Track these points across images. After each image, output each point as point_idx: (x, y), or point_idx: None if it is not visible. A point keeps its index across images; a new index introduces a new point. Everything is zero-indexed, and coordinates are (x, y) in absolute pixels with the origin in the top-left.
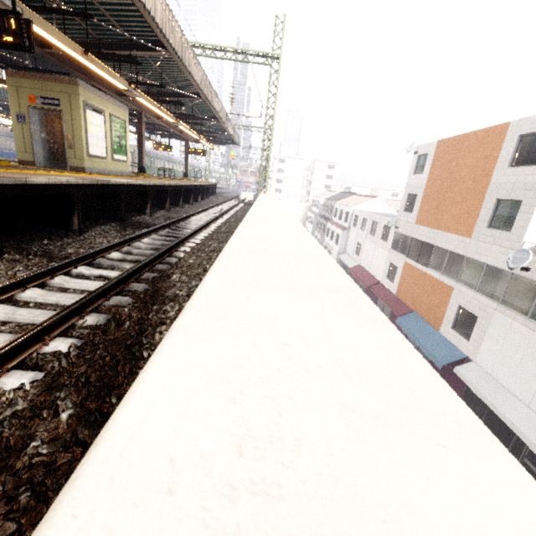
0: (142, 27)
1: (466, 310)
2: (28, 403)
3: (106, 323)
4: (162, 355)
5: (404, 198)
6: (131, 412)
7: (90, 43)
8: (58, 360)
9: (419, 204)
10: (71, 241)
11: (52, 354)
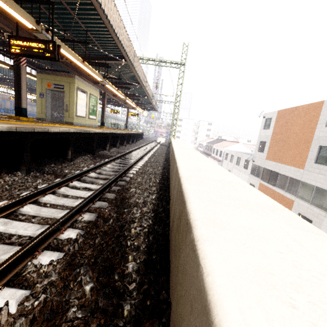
0: (114, 48)
1: (303, 216)
2: (57, 275)
3: (96, 219)
4: (211, 260)
5: (258, 143)
6: (231, 314)
7: (84, 57)
8: (71, 244)
9: (267, 147)
10: (66, 165)
11: (66, 240)
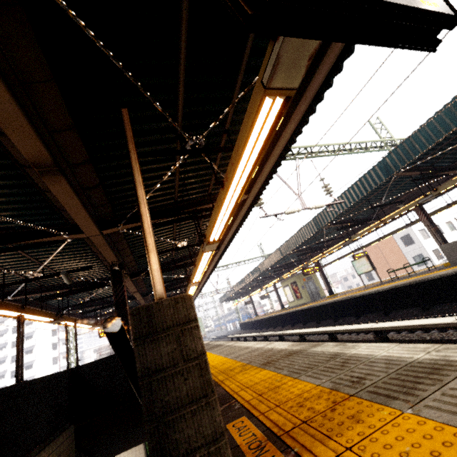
0: None
1: None
2: None
3: None
4: None
5: (363, 276)
6: None
7: None
8: None
9: (375, 275)
10: None
11: None
